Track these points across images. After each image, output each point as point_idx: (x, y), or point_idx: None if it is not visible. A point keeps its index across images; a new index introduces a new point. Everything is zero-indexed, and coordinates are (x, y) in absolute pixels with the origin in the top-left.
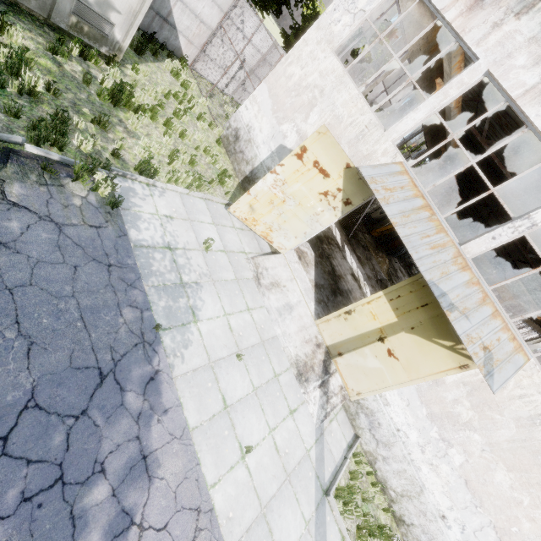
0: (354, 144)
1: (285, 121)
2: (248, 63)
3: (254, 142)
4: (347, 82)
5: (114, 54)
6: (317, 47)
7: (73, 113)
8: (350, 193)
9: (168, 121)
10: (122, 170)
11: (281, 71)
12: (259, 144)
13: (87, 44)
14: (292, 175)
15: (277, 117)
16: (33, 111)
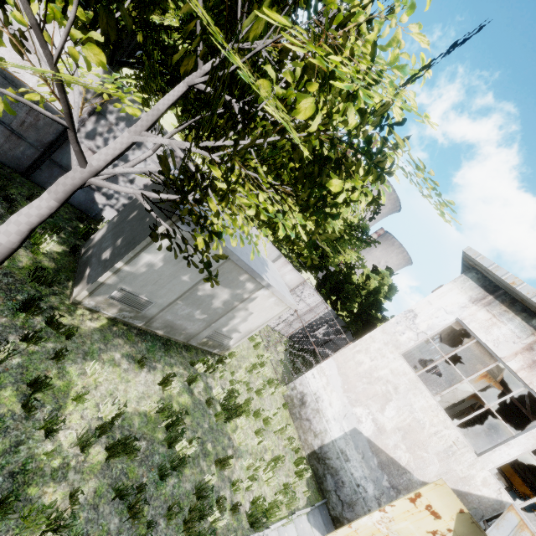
0: (444, 458)
1: (358, 404)
2: (298, 312)
3: (322, 414)
4: (422, 389)
5: (222, 351)
6: (384, 347)
7: (202, 460)
8: (461, 533)
9: (258, 412)
10: (238, 529)
11: (349, 354)
12: (329, 418)
13: (205, 349)
14: (401, 514)
15: (349, 396)
16: (180, 486)
